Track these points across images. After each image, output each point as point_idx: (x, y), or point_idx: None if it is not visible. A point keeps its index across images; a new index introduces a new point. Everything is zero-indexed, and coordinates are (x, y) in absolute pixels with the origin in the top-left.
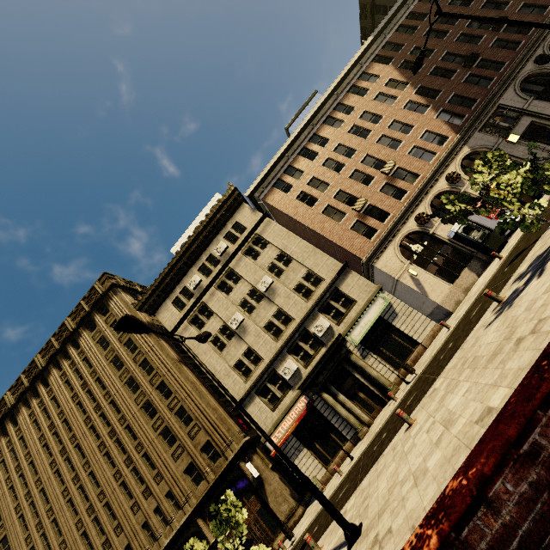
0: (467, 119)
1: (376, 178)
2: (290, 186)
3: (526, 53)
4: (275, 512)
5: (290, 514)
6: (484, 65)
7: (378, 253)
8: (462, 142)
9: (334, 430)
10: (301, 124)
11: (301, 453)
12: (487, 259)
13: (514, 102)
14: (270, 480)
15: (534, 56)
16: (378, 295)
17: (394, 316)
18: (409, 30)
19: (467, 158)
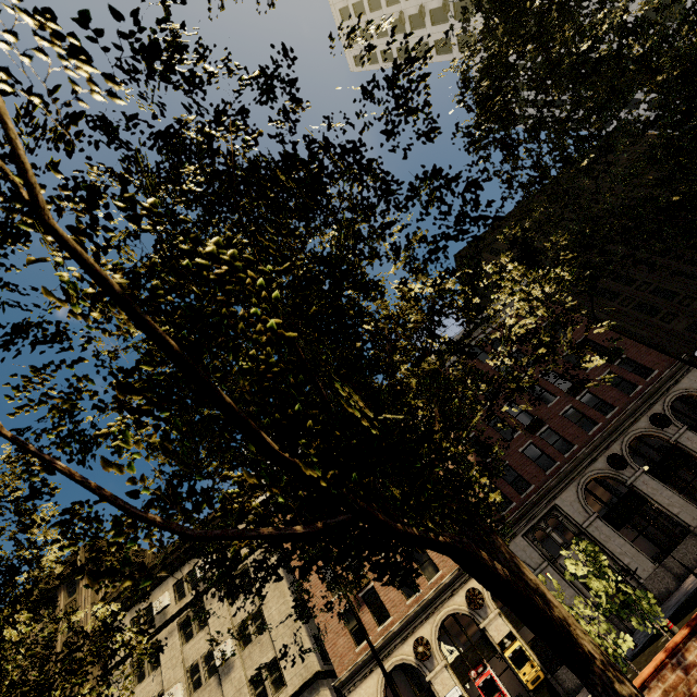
0: (514, 510)
1: None
2: None
3: (599, 443)
4: None
5: None
6: (553, 433)
7: (357, 679)
8: None
9: None
10: None
11: None
12: None
13: (573, 510)
14: None
15: (610, 450)
16: None
17: None
18: (483, 353)
19: None
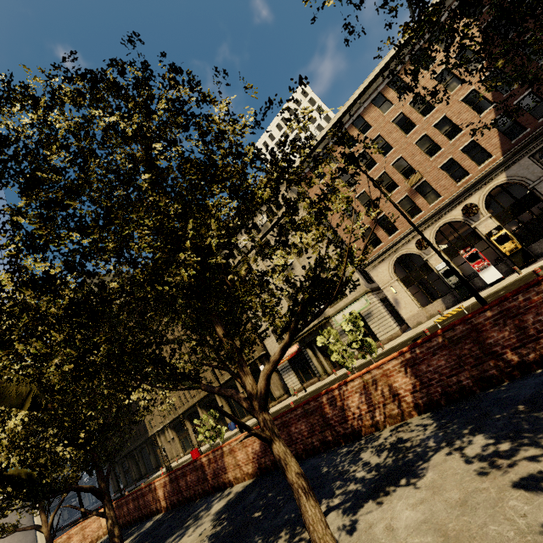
0: (526, 136)
1: (400, 188)
2: (325, 173)
3: None
4: (272, 392)
5: (279, 396)
6: None
7: (375, 264)
8: (503, 167)
9: (311, 368)
10: (347, 102)
11: (290, 372)
12: (460, 298)
13: None
14: (272, 377)
15: None
16: (363, 297)
17: (369, 316)
18: None
19: (501, 187)
